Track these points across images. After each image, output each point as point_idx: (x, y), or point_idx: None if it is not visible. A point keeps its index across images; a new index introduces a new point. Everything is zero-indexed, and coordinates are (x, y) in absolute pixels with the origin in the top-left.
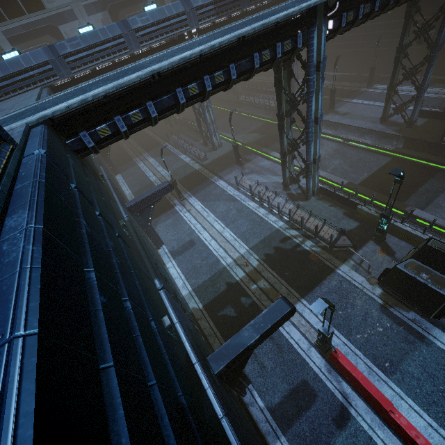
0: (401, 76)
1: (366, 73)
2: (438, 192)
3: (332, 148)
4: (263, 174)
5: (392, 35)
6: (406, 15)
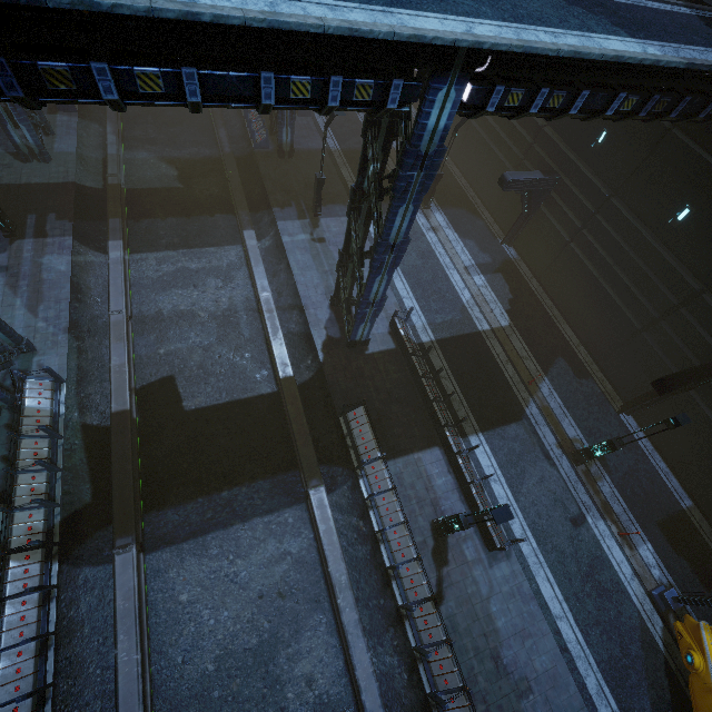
0: (488, 218)
1: (460, 169)
2: (237, 518)
3: (232, 300)
4: (16, 289)
5: (509, 128)
6: (365, 128)
